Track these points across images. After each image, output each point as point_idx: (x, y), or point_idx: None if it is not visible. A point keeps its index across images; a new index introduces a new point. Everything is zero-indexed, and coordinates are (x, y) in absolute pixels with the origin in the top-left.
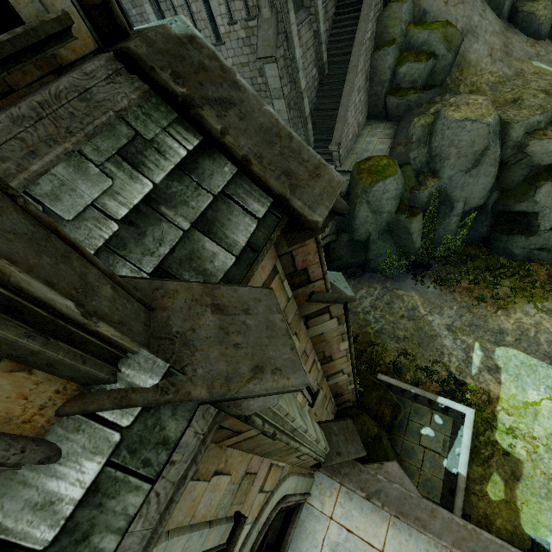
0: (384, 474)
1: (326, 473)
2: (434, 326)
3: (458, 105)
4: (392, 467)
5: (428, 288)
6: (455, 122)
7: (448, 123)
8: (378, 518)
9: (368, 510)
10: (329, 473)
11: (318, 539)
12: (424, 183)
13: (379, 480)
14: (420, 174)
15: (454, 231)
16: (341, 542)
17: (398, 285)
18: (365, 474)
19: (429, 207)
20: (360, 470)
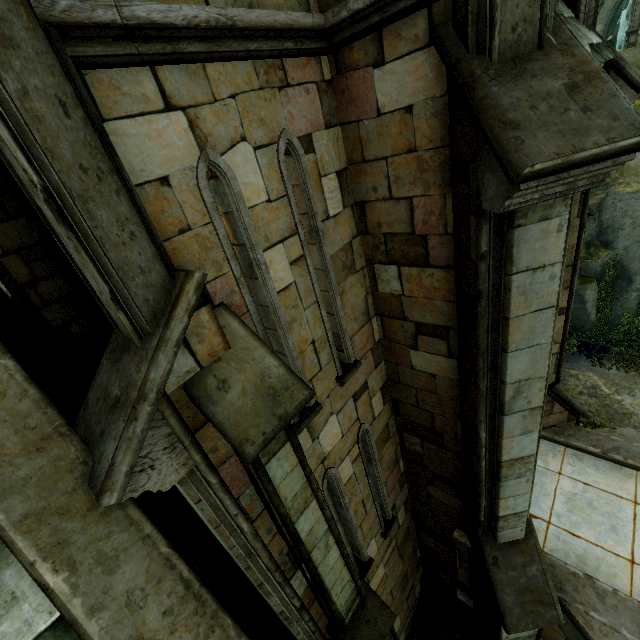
0: (618, 436)
1: (546, 434)
2: (625, 405)
3: (628, 183)
4: (627, 431)
5: (608, 370)
6: (628, 194)
7: (619, 197)
8: (620, 475)
9: (606, 468)
10: (549, 434)
11: (548, 489)
12: (596, 254)
13: (615, 440)
14: (590, 247)
15: (635, 310)
16: (578, 492)
17: (569, 365)
18: (594, 435)
19: (604, 277)
20: (587, 432)
